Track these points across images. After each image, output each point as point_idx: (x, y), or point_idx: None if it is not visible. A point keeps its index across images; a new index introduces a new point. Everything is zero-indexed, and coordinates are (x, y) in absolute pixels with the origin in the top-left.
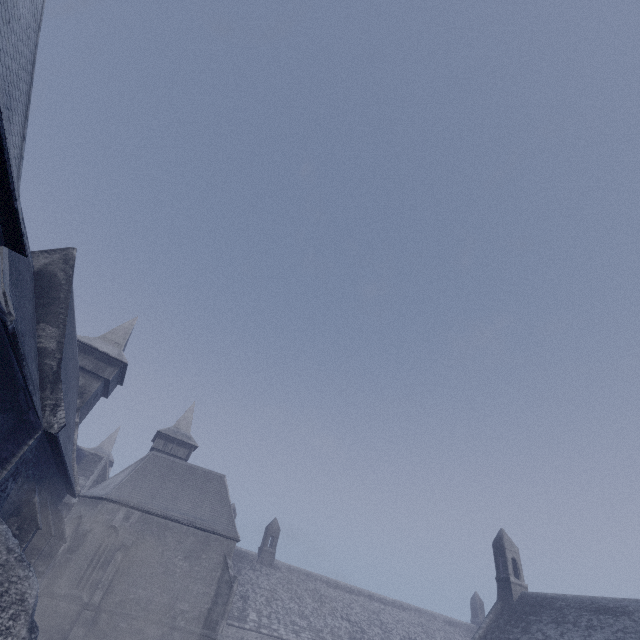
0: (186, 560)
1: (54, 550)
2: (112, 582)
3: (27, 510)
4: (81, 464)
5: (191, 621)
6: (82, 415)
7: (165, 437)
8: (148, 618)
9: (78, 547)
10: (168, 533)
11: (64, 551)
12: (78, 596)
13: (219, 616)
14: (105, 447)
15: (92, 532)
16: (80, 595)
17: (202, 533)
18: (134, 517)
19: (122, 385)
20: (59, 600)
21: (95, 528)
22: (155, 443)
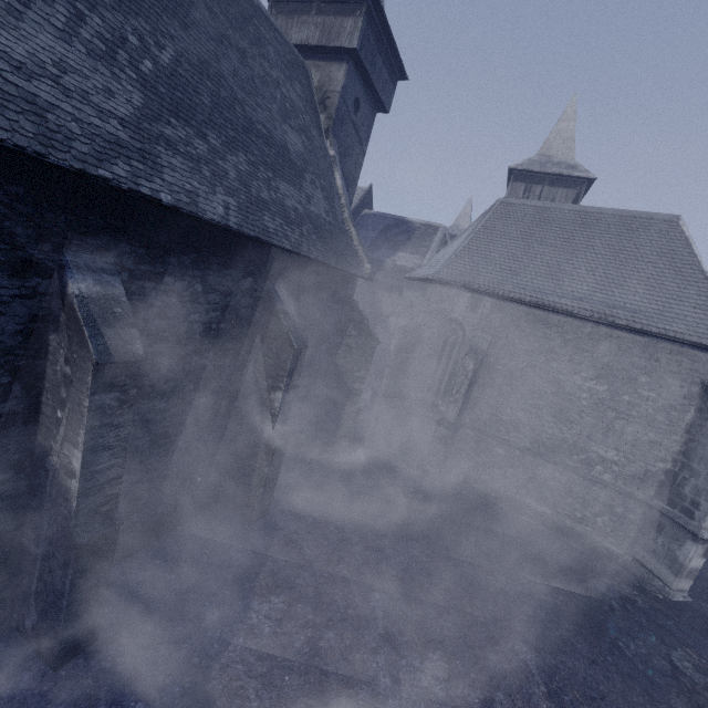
0: (599, 381)
1: (367, 353)
2: (471, 394)
3: (66, 318)
4: (412, 240)
5: (625, 479)
6: (350, 150)
7: (524, 177)
8: (538, 453)
9: (414, 345)
10: (552, 333)
11: (395, 350)
12: (432, 402)
13: (700, 496)
14: (460, 224)
15: (427, 326)
16: (434, 401)
17: (632, 337)
18: (483, 306)
19: (406, 79)
20: (410, 403)
21: (430, 321)
22: (508, 191)
